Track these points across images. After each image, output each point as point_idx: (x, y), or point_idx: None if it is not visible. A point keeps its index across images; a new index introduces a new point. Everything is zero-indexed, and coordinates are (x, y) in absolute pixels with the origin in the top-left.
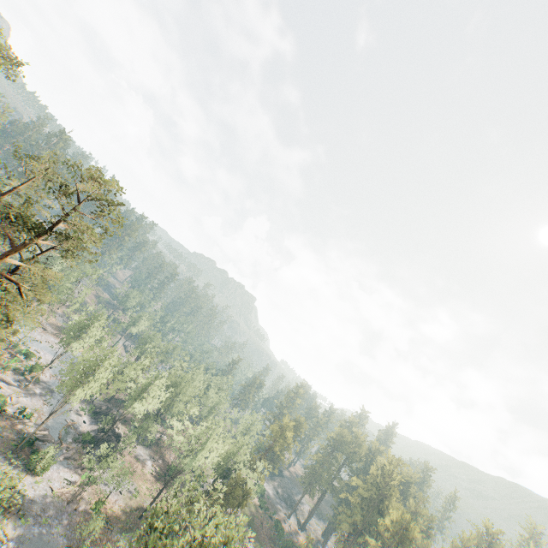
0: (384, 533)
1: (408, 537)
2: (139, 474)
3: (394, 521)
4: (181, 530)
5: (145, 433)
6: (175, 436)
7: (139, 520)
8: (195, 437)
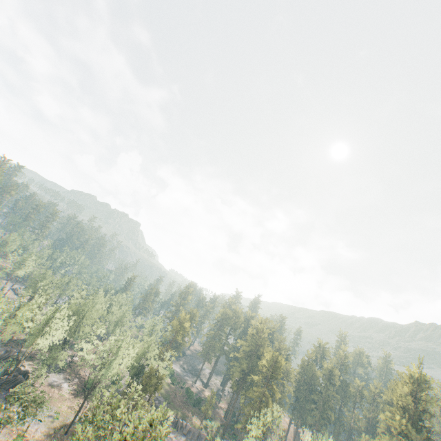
0: (263, 370)
1: (278, 367)
2: (57, 398)
3: (268, 360)
4: (109, 431)
5: (54, 362)
6: (86, 356)
7: (66, 435)
8: (106, 351)
